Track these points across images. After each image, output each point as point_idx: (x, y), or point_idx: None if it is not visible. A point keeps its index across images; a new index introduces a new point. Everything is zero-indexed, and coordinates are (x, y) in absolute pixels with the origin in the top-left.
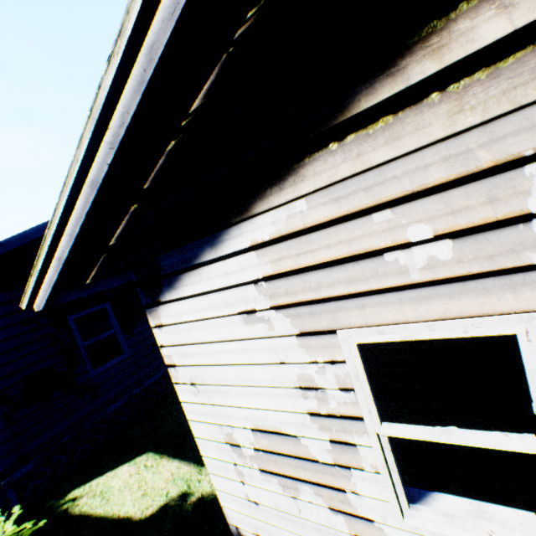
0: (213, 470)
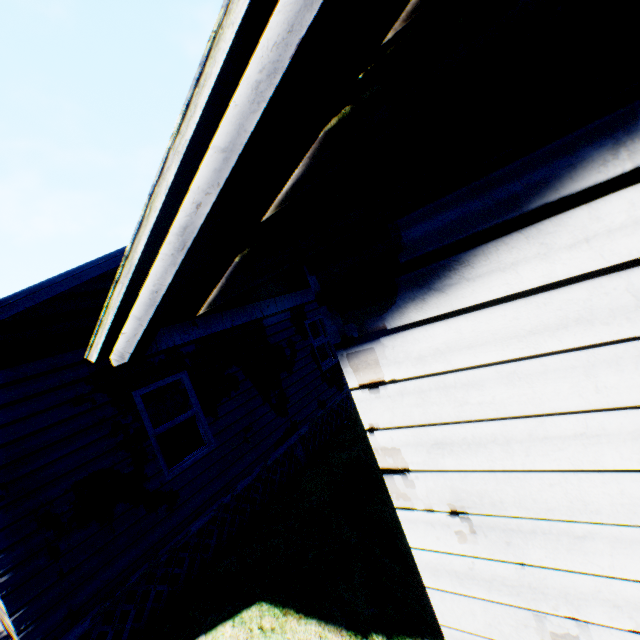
0: None
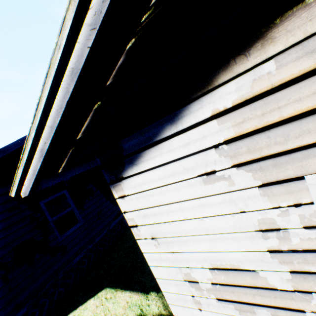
0: (172, 301)
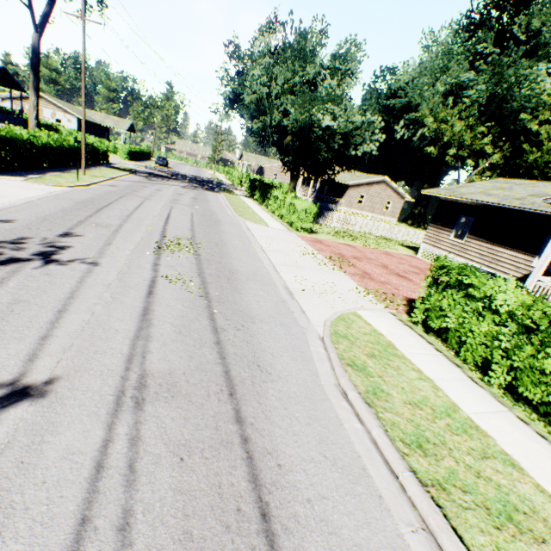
0: None
